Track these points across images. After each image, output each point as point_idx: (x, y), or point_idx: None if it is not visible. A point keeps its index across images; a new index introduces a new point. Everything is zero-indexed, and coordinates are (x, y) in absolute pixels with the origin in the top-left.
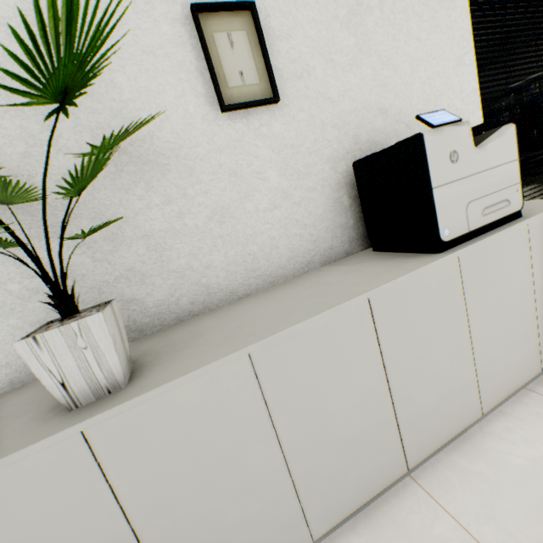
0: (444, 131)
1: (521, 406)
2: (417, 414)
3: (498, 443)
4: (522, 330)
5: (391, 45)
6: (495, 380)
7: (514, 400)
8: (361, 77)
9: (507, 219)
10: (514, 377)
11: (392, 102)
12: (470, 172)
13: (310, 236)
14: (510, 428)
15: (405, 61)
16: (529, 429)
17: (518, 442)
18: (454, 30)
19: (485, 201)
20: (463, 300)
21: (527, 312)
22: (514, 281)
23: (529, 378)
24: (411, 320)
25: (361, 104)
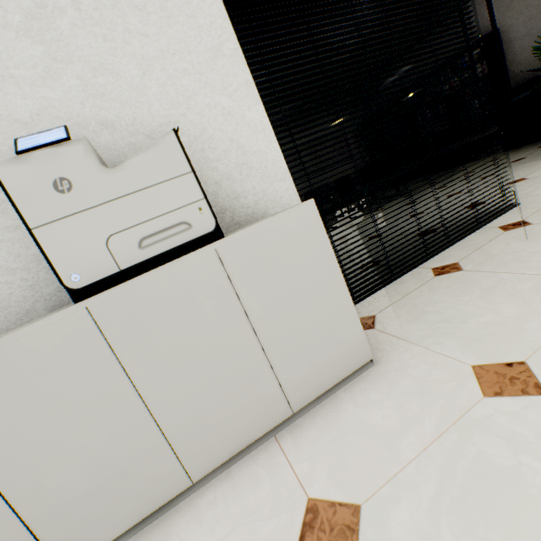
0: (34, 157)
1: (250, 465)
2: (63, 505)
3: (188, 524)
4: (242, 373)
5: (104, 47)
6: (208, 439)
7: (251, 456)
8: (64, 90)
9: (199, 243)
10: (243, 429)
11: (120, 112)
12: (102, 199)
13: (24, 281)
14: (215, 500)
15: (131, 63)
16: (230, 502)
17: (206, 523)
18: (200, 17)
19: (143, 229)
20: (114, 357)
21: (246, 351)
22: (210, 319)
23: (271, 426)
24: (13, 397)
25: (70, 121)
